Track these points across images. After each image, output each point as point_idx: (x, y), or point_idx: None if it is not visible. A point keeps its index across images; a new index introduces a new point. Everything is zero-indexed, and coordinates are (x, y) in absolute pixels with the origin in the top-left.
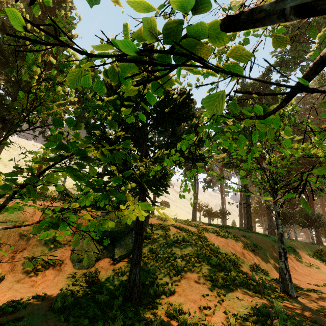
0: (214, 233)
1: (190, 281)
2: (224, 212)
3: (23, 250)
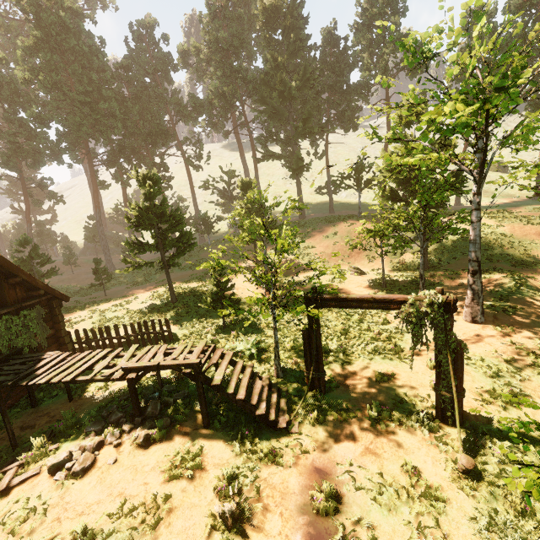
0: (523, 223)
1: (463, 261)
2: None
3: (361, 252)
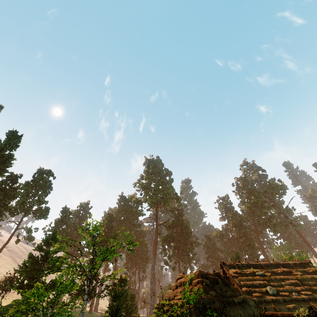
0: None
1: None
2: None
3: None
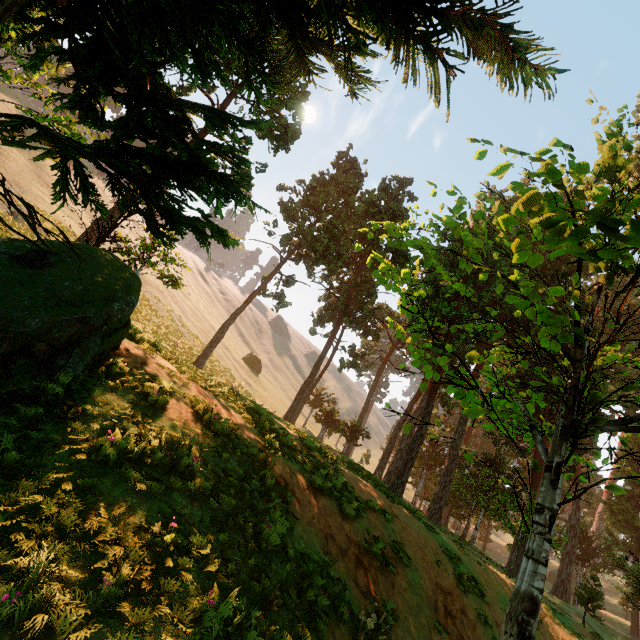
0: (306, 472)
1: None
2: (360, 429)
3: None
